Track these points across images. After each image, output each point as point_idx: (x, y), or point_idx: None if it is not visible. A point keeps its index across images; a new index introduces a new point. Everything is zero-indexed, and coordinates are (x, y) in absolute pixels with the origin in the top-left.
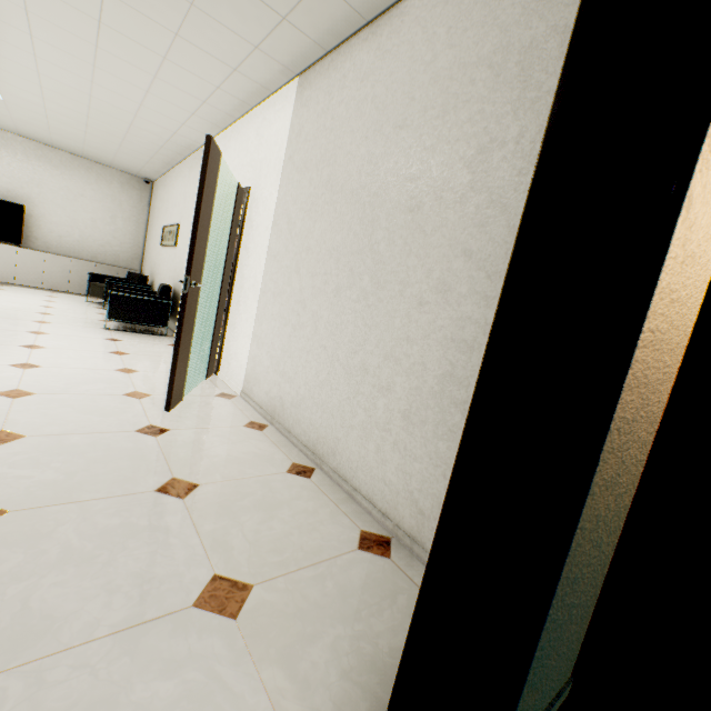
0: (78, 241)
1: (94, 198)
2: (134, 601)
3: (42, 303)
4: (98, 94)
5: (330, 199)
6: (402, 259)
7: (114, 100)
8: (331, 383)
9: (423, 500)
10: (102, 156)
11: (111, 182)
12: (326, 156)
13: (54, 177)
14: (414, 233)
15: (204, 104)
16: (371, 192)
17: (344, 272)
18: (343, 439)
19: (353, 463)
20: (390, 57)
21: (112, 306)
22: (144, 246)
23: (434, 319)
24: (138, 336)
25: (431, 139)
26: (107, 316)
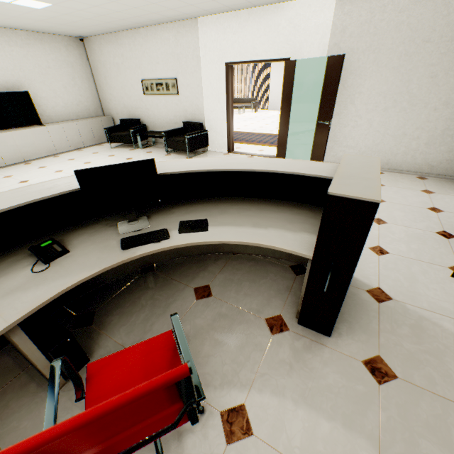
0: (63, 107)
1: (56, 67)
2: (423, 197)
3: (119, 158)
4: (162, 3)
5: (376, 70)
6: (426, 95)
7: (171, 4)
8: (383, 143)
9: (433, 163)
10: (64, 29)
11: (59, 48)
12: (371, 48)
13: (25, 57)
14: (433, 86)
15: (246, 3)
16: (407, 69)
17: (390, 102)
18: (392, 158)
19: (399, 164)
20: (420, 6)
21: (190, 144)
22: (98, 95)
23: (441, 114)
24: (205, 156)
25: (444, 50)
26: (187, 151)
